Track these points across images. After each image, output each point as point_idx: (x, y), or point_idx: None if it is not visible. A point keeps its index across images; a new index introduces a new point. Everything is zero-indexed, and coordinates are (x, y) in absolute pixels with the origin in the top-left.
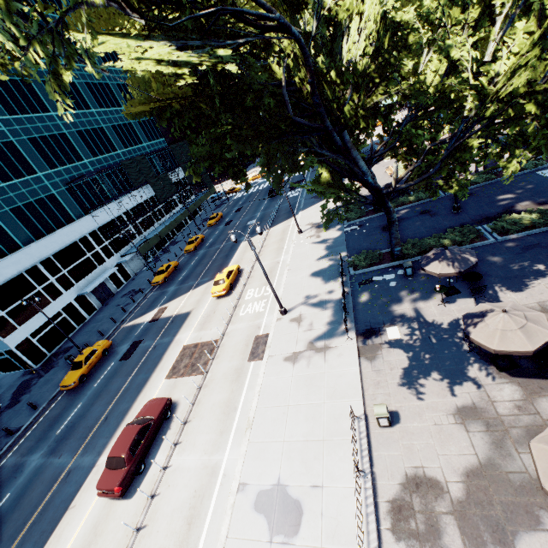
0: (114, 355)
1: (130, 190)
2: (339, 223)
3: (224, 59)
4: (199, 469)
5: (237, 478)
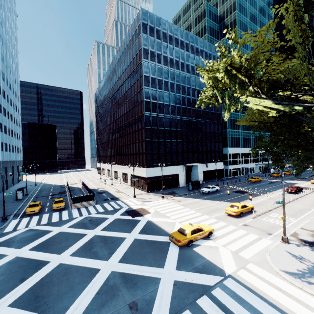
0: (264, 182)
1: None
2: None
3: None
4: None
5: None
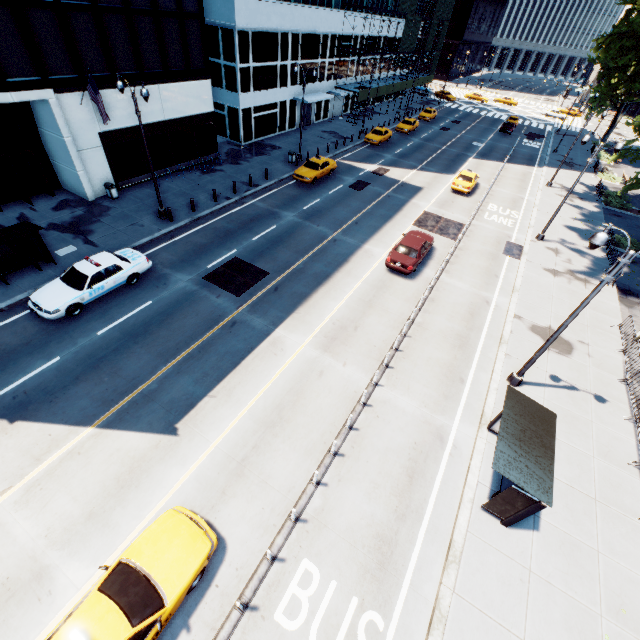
0: (339, 180)
1: (393, 12)
2: (596, 201)
3: None
4: (471, 293)
5: (512, 311)
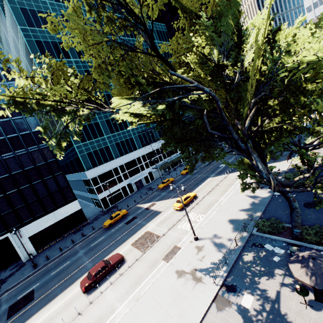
0: (125, 219)
1: None
2: None
3: (158, 112)
4: (109, 305)
5: None
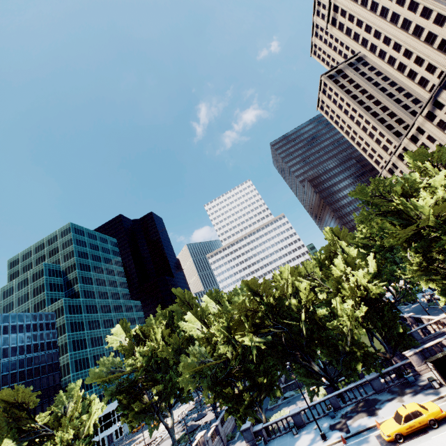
0: None
1: None
2: None
3: None
4: None
5: None
